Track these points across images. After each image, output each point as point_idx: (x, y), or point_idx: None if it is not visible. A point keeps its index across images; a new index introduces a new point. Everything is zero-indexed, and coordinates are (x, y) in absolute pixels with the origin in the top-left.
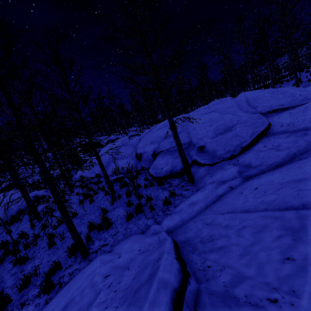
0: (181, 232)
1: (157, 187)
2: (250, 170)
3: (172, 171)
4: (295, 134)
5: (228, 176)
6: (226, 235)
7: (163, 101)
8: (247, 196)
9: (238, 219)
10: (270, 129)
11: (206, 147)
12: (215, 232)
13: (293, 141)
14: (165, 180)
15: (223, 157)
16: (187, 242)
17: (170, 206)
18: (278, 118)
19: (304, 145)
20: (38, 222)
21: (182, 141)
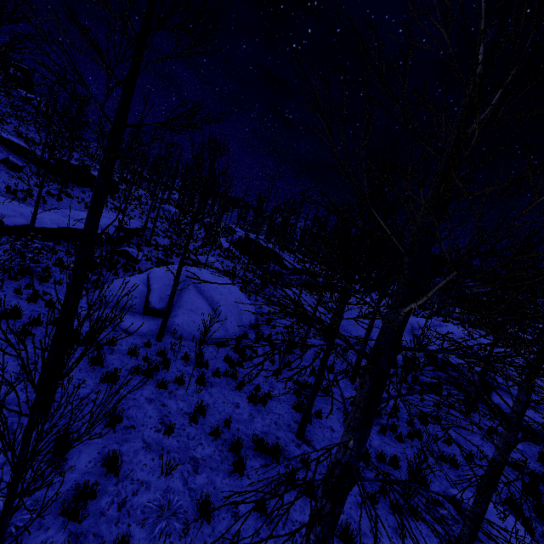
0: None
1: None
2: None
3: None
4: None
5: None
6: None
7: None
8: None
9: None
10: None
11: None
12: None
13: None
14: None
15: None
16: None
17: None
18: None
19: None
20: (352, 384)
21: None
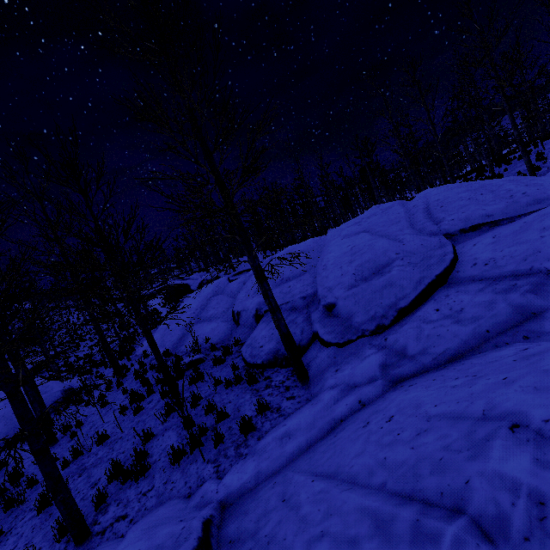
0: (241, 509)
1: (246, 386)
2: (402, 364)
3: (278, 353)
4: (495, 286)
5: (363, 373)
6: (288, 549)
7: (238, 232)
8: (370, 437)
9: (325, 506)
10: (454, 272)
11: (337, 308)
12: (281, 530)
13: (488, 302)
14: (261, 372)
15: (363, 329)
16: (233, 545)
17: (252, 436)
18: (472, 246)
19: (507, 312)
20: (49, 447)
21: (301, 292)
